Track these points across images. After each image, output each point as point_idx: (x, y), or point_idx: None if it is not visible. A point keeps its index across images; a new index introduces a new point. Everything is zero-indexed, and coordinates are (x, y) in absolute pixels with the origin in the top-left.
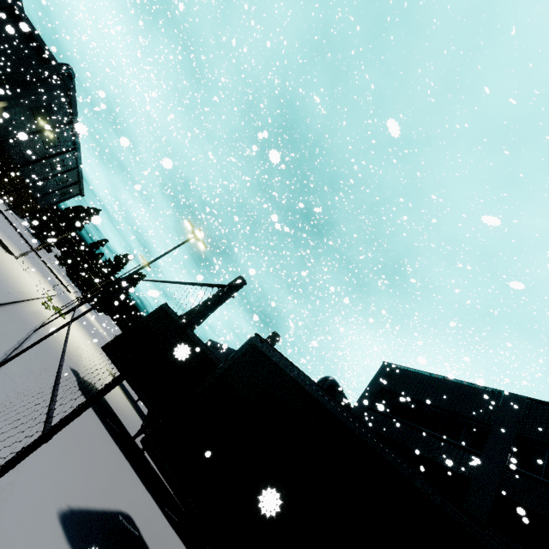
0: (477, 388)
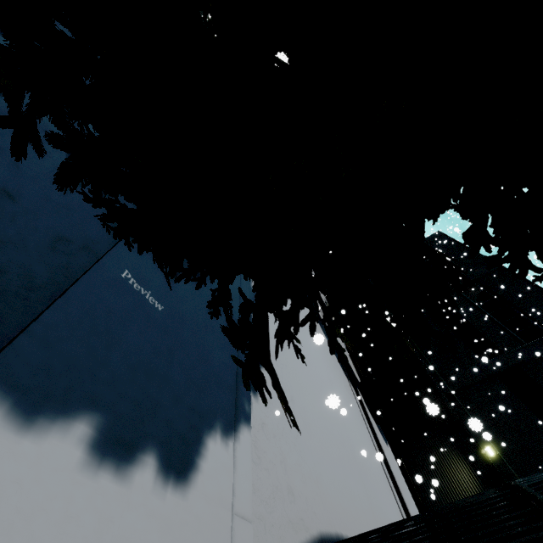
0: (481, 256)
